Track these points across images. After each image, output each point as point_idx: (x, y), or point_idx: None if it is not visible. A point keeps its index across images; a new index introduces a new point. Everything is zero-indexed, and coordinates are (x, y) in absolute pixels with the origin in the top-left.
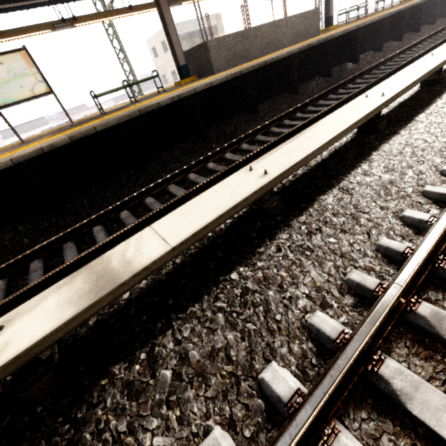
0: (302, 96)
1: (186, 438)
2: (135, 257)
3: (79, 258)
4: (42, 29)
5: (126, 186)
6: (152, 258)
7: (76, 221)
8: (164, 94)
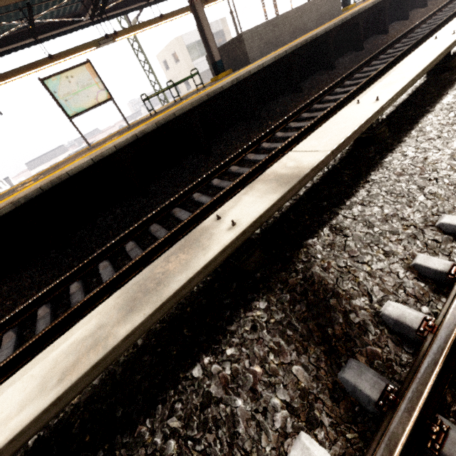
0: (341, 70)
1: (397, 263)
2: (300, 164)
3: (203, 208)
4: (89, 47)
5: (199, 166)
6: (318, 159)
7: (168, 197)
8: (212, 86)
